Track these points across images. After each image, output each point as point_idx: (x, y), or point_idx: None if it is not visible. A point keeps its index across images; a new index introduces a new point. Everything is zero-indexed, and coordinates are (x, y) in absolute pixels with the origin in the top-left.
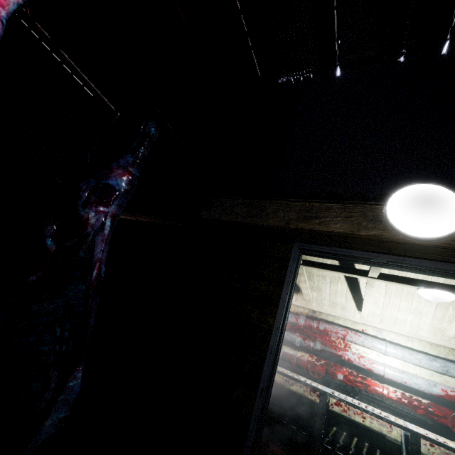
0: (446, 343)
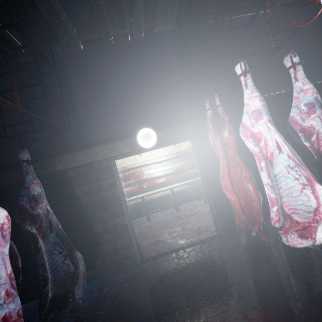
0: (171, 152)
